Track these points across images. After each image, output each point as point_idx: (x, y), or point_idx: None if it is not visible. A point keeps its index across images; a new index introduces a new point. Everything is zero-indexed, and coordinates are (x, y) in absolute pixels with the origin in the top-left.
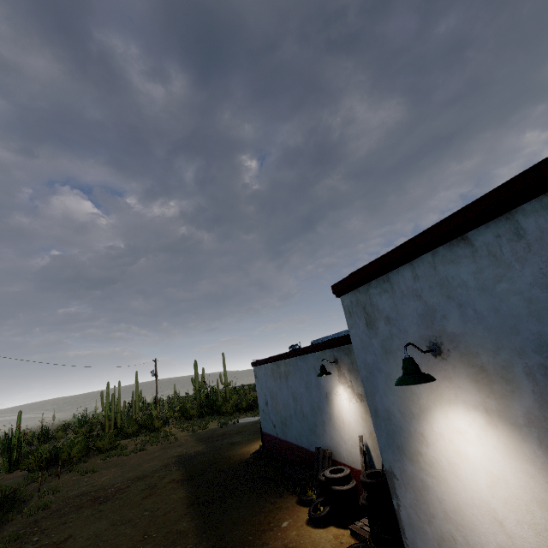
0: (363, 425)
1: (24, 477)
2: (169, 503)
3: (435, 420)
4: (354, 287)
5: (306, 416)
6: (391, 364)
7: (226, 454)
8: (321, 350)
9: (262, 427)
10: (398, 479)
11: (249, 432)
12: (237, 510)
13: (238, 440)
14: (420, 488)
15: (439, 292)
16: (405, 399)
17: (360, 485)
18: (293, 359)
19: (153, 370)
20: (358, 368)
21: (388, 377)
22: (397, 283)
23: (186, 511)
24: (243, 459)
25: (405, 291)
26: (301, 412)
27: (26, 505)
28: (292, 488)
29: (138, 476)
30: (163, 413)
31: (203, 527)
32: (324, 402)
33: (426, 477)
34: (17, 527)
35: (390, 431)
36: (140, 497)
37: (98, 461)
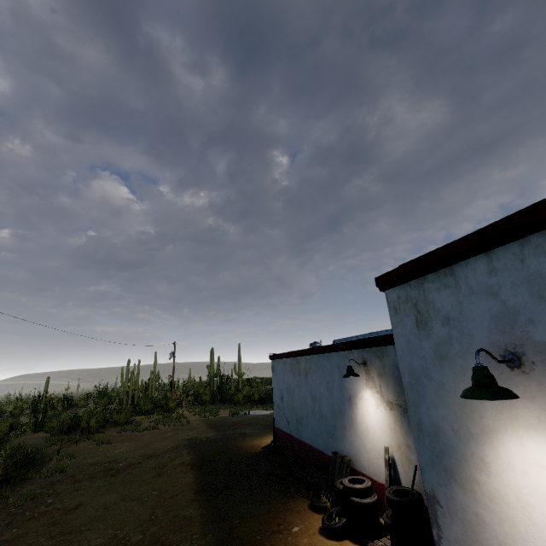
0: (390, 436)
1: (46, 439)
2: (178, 486)
3: (503, 446)
4: (405, 280)
5: (324, 417)
6: (446, 372)
7: (236, 444)
8: (348, 350)
9: (275, 422)
10: (442, 507)
11: (260, 425)
12: (246, 505)
13: (249, 432)
14: (473, 523)
15: (526, 290)
16: (461, 415)
17: (381, 499)
18: (315, 356)
19: (172, 352)
20: (390, 373)
21: (440, 386)
22: (464, 278)
23: (193, 497)
24: (253, 452)
25: (475, 287)
26: (320, 412)
27: (45, 466)
28: (304, 491)
29: (149, 454)
30: (178, 395)
31: (210, 518)
32: (347, 406)
33: (483, 511)
34: (35, 486)
35: (436, 449)
36: (150, 475)
37: (114, 434)
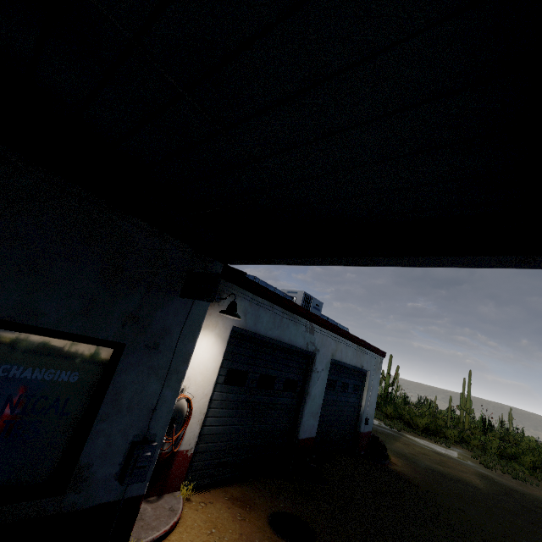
0: None
1: None
2: None
3: None
4: None
5: None
6: None
7: None
8: None
9: None
10: None
11: None
12: None
13: None
14: None
15: None
16: None
17: None
18: None
19: None
20: None
21: None
22: None
23: None
24: None
25: None
26: None
27: None
28: None
29: None
30: None
31: None
32: None
33: None
34: None
35: None
36: None
37: None
